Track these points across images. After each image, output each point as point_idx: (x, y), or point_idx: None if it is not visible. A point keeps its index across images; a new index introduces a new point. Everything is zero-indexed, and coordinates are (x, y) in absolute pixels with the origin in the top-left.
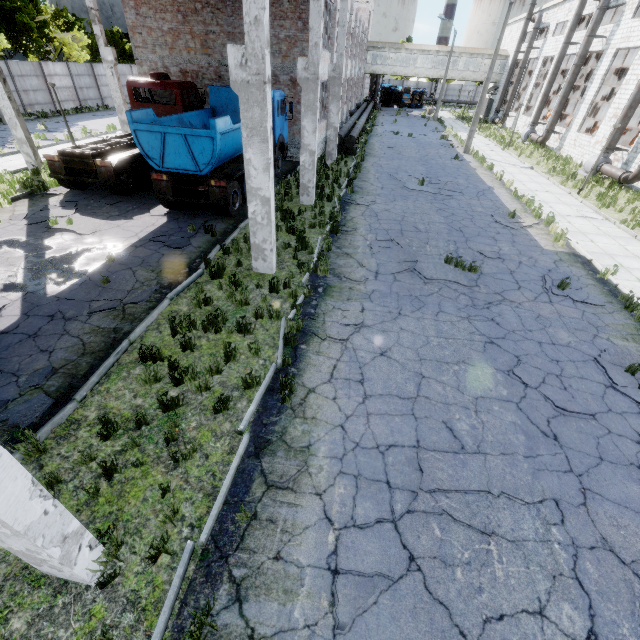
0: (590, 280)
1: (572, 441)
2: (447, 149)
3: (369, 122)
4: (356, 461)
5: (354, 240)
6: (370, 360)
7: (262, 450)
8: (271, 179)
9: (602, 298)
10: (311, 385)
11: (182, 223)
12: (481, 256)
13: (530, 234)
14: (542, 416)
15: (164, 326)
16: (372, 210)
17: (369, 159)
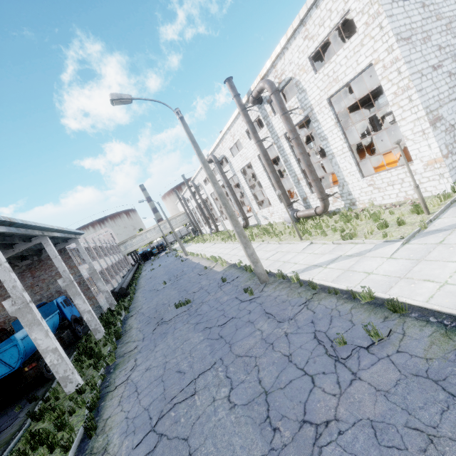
0: (236, 270)
1: (227, 333)
2: (178, 260)
3: (138, 273)
4: (134, 424)
5: (131, 333)
6: (140, 378)
7: None
8: (53, 338)
9: (240, 273)
10: (108, 416)
11: (10, 412)
12: (193, 293)
13: (214, 270)
14: (216, 334)
15: None
16: (140, 313)
17: (138, 291)
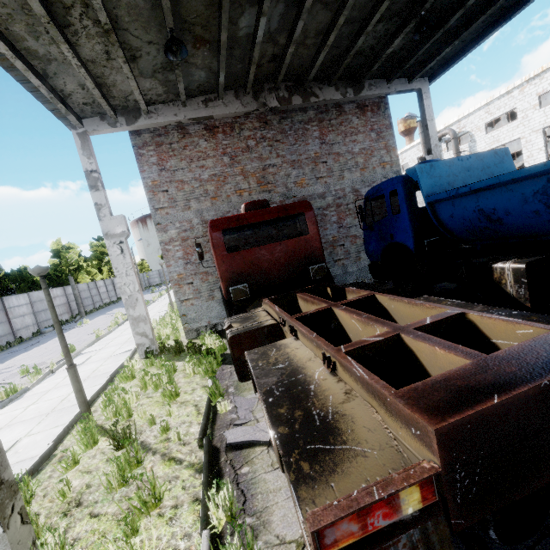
0: None
1: None
2: None
3: None
4: None
5: None
6: None
7: None
8: None
9: None
10: None
11: None
12: None
13: None
14: None
15: None
16: None
17: None
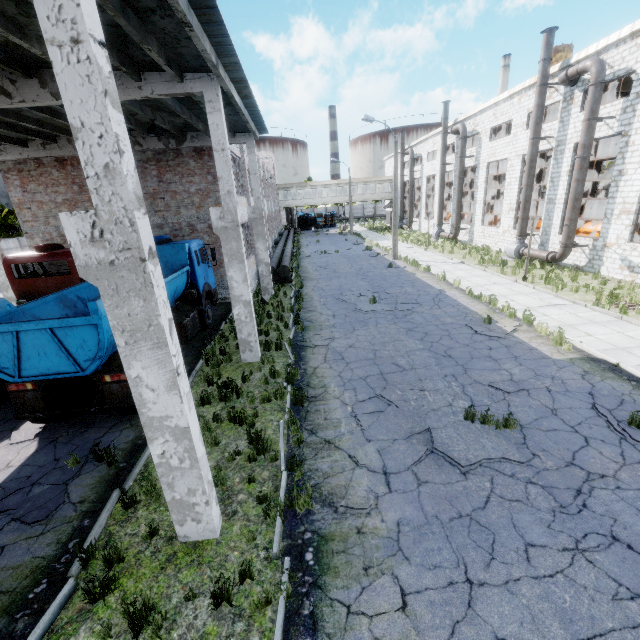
0: None
1: None
2: (377, 258)
3: (294, 246)
4: None
5: (329, 409)
6: None
7: None
8: (185, 396)
9: None
10: None
11: (62, 447)
12: (498, 392)
13: (523, 341)
14: None
15: None
16: (334, 350)
17: (307, 283)
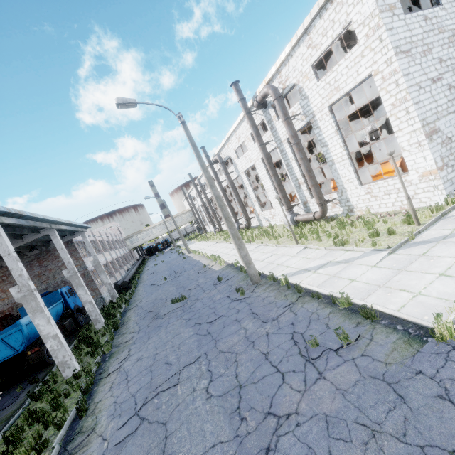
0: (232, 270)
1: (215, 329)
2: (181, 257)
3: (141, 268)
4: (121, 408)
5: (128, 325)
6: (132, 367)
7: (68, 445)
8: (54, 325)
9: (235, 273)
10: (99, 400)
11: (13, 392)
12: (190, 290)
13: (212, 268)
14: (205, 330)
15: (0, 447)
16: (139, 306)
17: (140, 285)
